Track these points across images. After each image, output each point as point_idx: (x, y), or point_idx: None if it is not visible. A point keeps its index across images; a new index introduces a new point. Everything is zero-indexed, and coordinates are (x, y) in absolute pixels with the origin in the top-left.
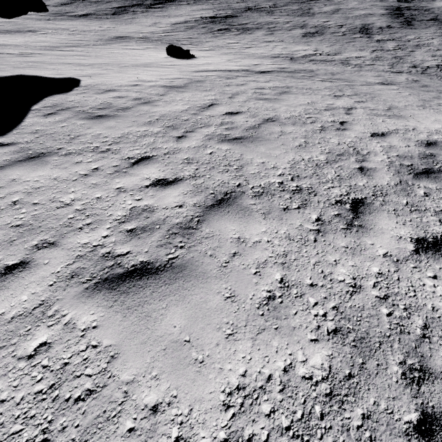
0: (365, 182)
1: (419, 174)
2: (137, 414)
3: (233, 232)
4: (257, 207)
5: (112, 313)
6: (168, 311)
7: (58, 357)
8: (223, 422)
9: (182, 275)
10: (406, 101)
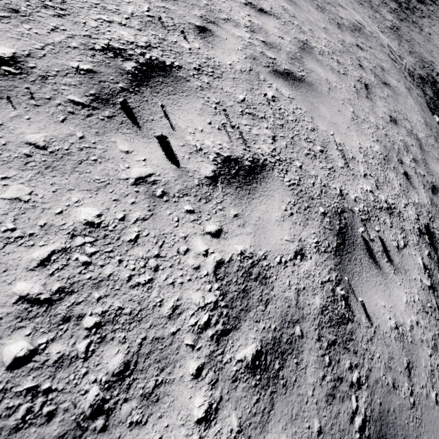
0: (340, 20)
1: (356, 30)
2: (308, 28)
3: (304, 4)
4: (307, 1)
5: (284, 2)
6: (300, 12)
7: (279, 3)
8: (325, 41)
9: (297, 6)
10: (347, 2)
